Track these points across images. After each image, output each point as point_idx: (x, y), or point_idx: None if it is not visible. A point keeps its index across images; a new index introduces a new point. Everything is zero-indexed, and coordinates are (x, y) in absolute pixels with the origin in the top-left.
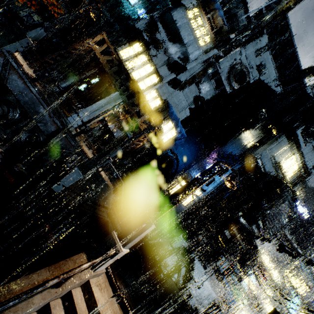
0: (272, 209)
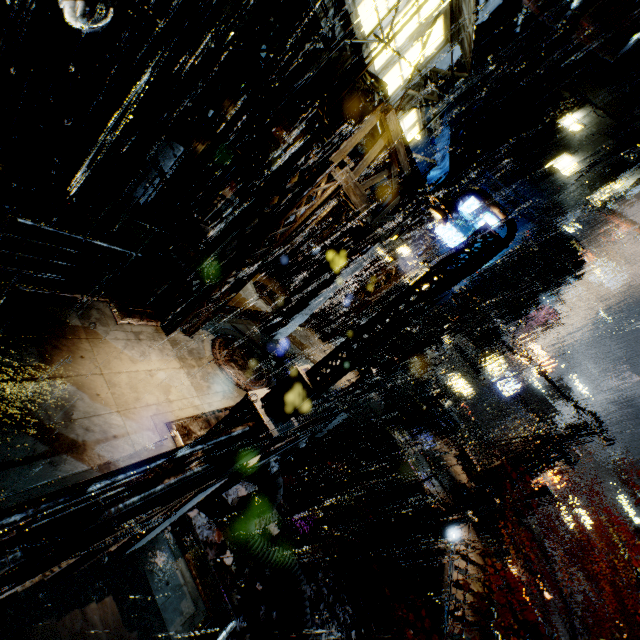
0: (545, 307)
